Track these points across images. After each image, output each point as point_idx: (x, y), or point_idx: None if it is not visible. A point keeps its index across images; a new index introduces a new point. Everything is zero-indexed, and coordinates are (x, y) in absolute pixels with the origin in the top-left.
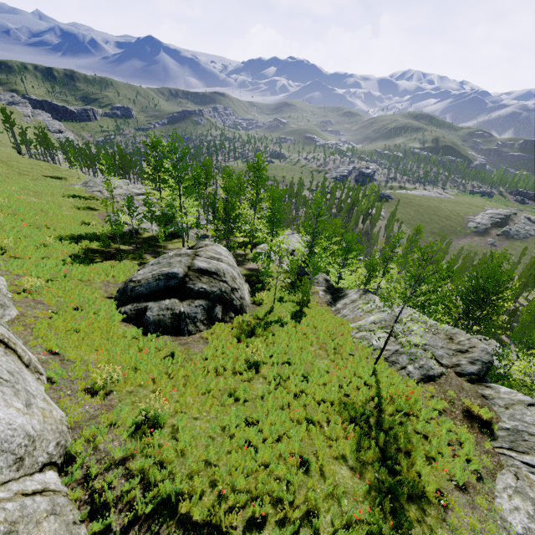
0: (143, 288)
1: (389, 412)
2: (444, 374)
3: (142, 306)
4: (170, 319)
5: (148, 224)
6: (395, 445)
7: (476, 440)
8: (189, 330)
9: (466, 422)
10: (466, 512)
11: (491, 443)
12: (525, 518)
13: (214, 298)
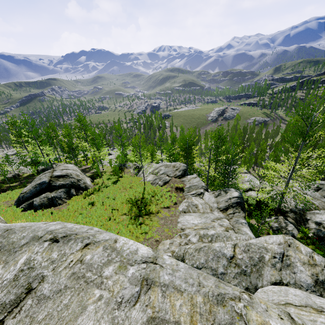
0: (28, 194)
1: (147, 197)
2: (170, 179)
3: (30, 201)
4: (47, 201)
5: (25, 169)
6: (142, 203)
7: (178, 194)
8: (59, 203)
9: (176, 191)
10: (166, 212)
11: (183, 194)
12: (184, 206)
13: (69, 186)
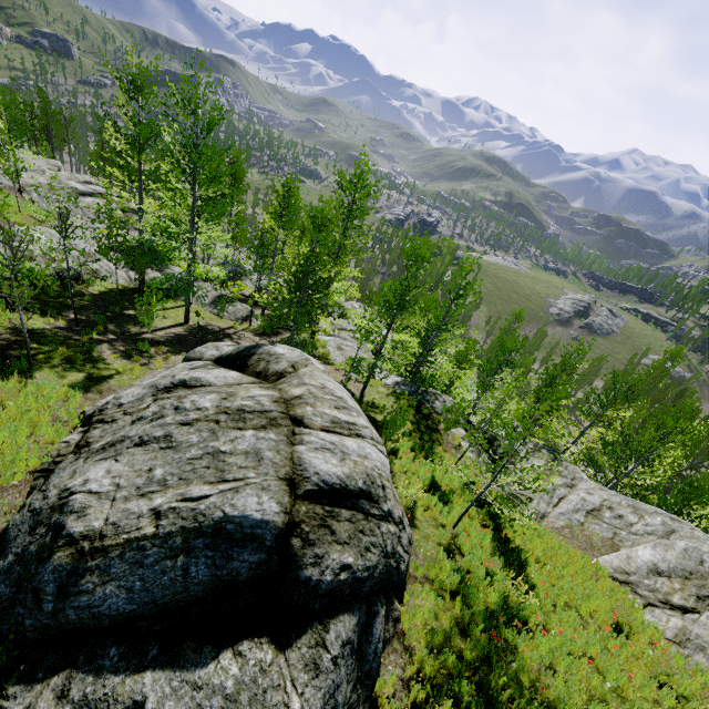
0: (115, 590)
1: None
2: None
3: (113, 708)
4: None
5: (104, 261)
6: None
7: None
8: None
9: None
10: None
11: None
12: None
13: (370, 589)
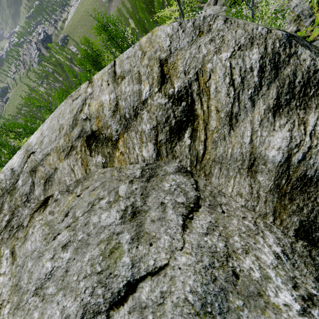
0: None
1: None
2: None
3: None
4: None
5: None
6: None
7: None
8: None
9: None
10: None
11: None
12: None
13: None
